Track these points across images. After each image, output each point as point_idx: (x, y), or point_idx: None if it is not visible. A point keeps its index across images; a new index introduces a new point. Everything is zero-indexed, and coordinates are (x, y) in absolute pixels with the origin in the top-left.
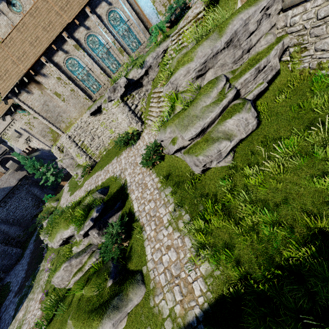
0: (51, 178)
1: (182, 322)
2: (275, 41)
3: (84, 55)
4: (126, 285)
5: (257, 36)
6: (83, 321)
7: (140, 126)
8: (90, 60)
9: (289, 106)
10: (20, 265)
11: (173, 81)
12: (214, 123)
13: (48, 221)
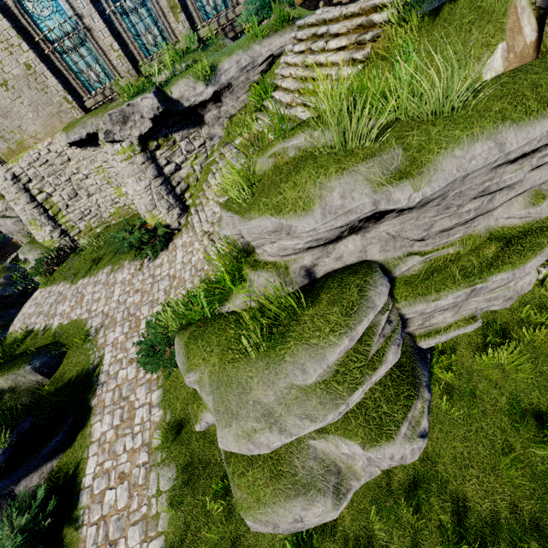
0: None
1: None
2: None
3: None
4: None
5: (513, 191)
6: None
7: (175, 217)
8: (85, 4)
9: (508, 394)
10: None
11: (242, 230)
12: None
13: None
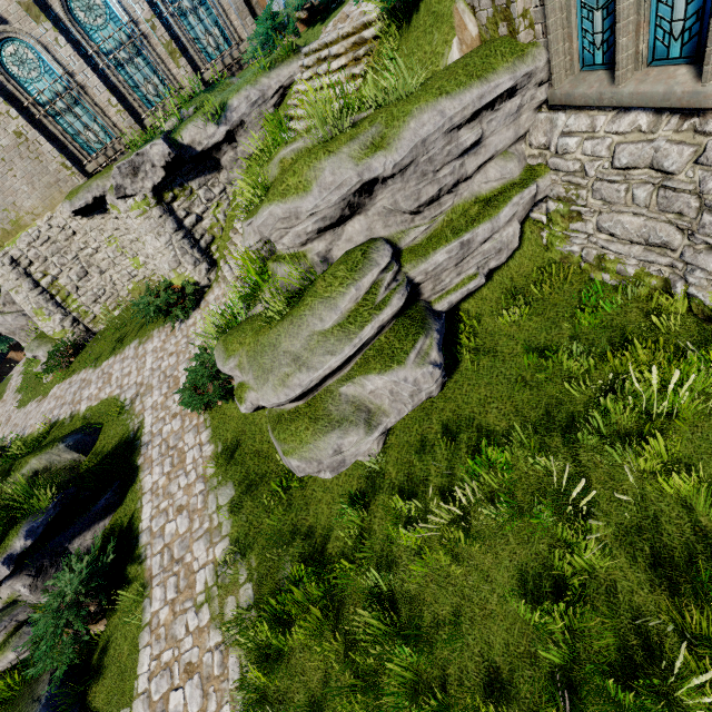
0: None
1: None
2: (519, 177)
3: (57, 41)
4: None
5: (481, 156)
6: None
7: (203, 272)
8: (76, 60)
9: (522, 341)
10: None
11: (259, 227)
12: (342, 370)
13: None
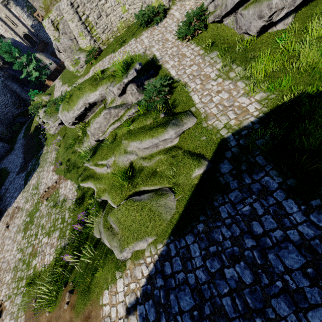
0: (34, 73)
1: (238, 127)
2: None
3: None
4: (179, 115)
5: None
6: (144, 134)
7: (167, 0)
8: None
9: None
10: (13, 155)
11: None
12: None
13: (47, 108)
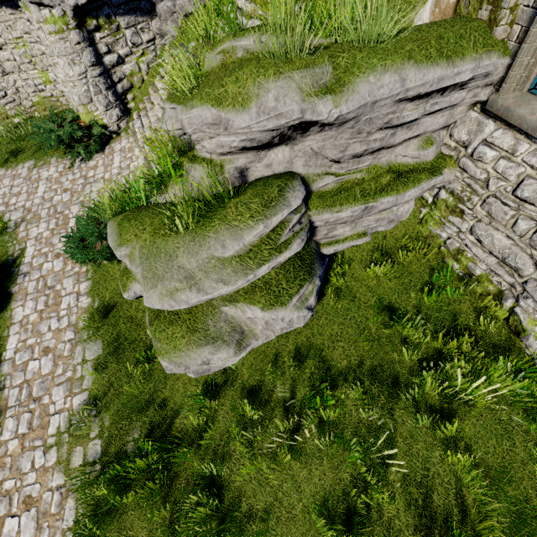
0: None
1: None
2: (431, 162)
3: None
4: None
5: (411, 131)
6: None
7: (114, 118)
8: None
9: (377, 296)
10: None
11: (183, 120)
12: None
13: None
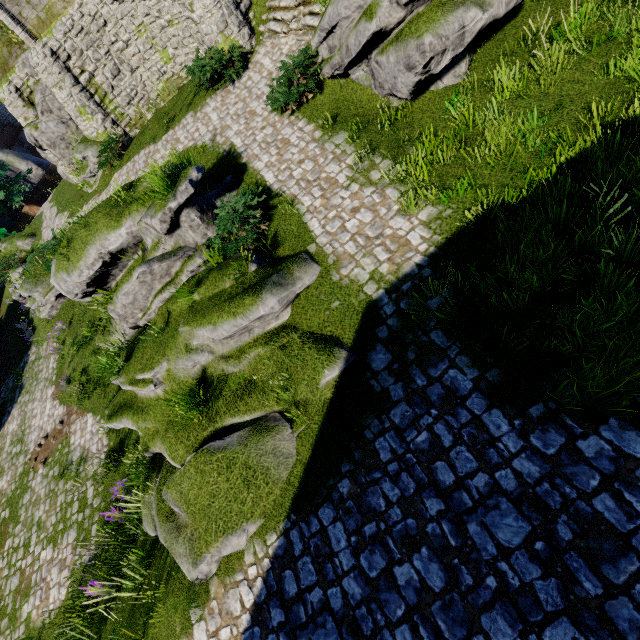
0: None
1: (395, 277)
2: None
3: None
4: (285, 264)
5: None
6: (220, 310)
7: (246, 37)
8: None
9: None
10: None
11: None
12: None
13: (27, 267)
